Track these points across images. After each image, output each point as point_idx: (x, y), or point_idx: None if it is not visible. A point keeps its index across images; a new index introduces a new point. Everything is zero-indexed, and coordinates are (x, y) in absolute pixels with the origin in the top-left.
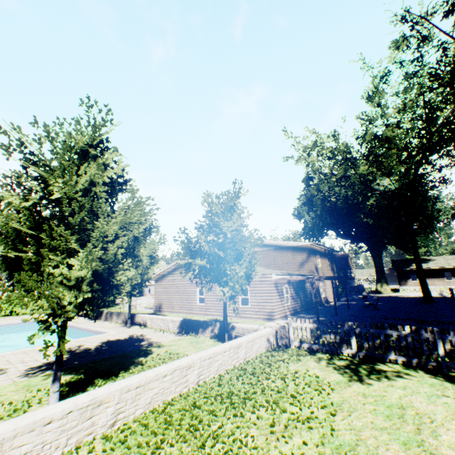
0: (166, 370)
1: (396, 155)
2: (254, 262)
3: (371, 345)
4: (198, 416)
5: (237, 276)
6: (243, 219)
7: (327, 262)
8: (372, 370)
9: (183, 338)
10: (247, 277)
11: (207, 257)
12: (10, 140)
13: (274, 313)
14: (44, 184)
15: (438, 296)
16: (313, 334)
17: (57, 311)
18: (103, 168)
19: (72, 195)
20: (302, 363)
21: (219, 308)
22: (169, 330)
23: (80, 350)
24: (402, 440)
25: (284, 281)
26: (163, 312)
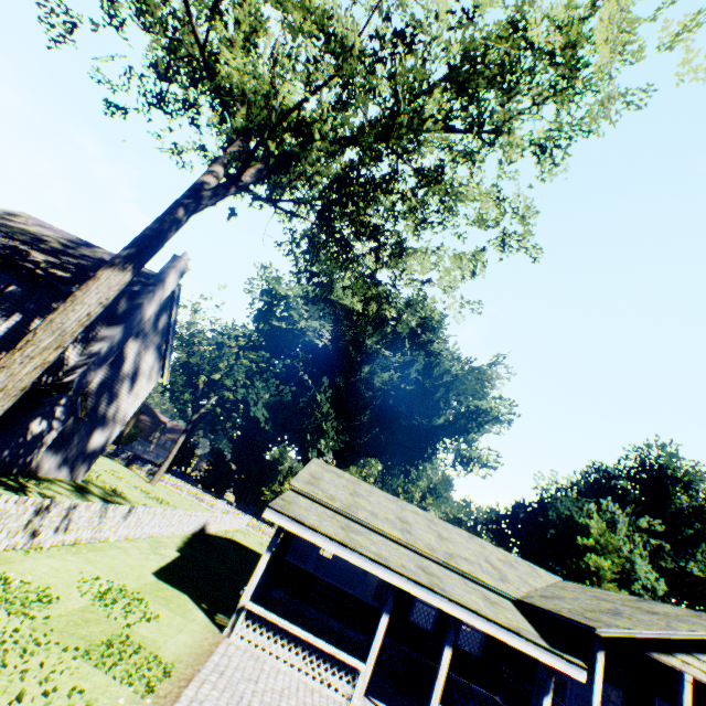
0: None
1: None
2: None
3: None
4: None
5: None
6: None
7: None
8: None
9: None
10: None
11: None
12: None
13: None
14: None
15: None
16: None
17: None
18: None
19: None
20: None
21: None
22: None
23: None
24: None
25: None
26: None
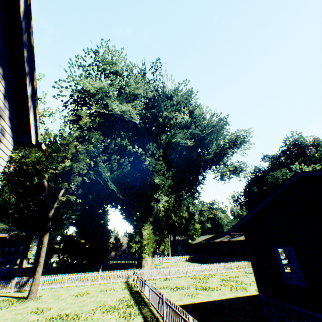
0: None
1: None
2: None
3: None
4: None
5: None
6: None
7: None
8: None
9: None
10: None
11: None
12: None
13: None
14: None
15: None
16: None
17: None
18: None
19: None
20: None
21: None
22: None
23: None
24: None
25: None
26: None
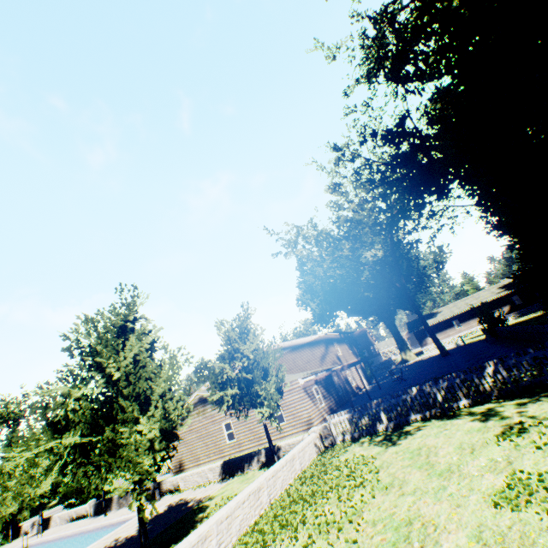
0: (243, 497)
1: (370, 232)
2: (282, 374)
3: (396, 414)
4: (284, 518)
5: (269, 393)
6: (259, 336)
7: (346, 347)
8: (401, 433)
9: (231, 482)
10: (279, 391)
11: (236, 384)
12: (71, 341)
13: (312, 419)
14: (100, 368)
15: (454, 347)
16: (351, 423)
17: (142, 476)
18: (141, 337)
19: (131, 370)
20: (350, 452)
21: (254, 438)
22: (210, 481)
23: (122, 541)
24: (418, 465)
25: (312, 383)
26: (187, 470)
